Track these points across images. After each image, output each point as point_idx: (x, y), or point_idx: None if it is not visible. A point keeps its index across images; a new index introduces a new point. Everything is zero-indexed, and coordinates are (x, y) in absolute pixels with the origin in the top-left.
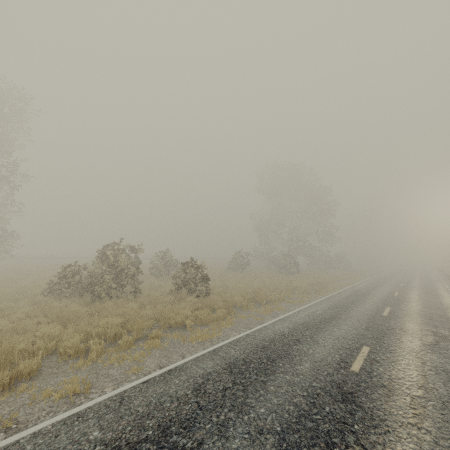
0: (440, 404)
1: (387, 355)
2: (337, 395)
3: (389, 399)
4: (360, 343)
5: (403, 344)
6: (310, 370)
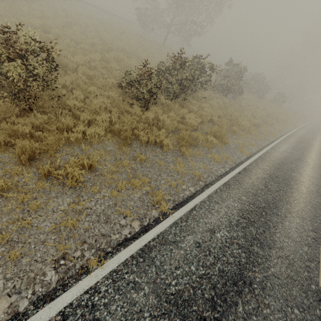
0: None
1: None
2: None
3: None
4: None
5: None
6: None
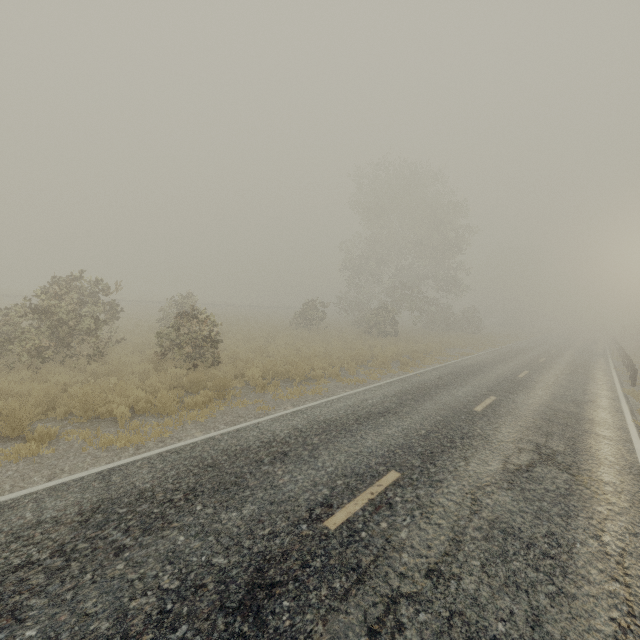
0: (440, 621)
1: (419, 492)
2: (237, 591)
3: (342, 604)
4: (390, 464)
5: (467, 470)
6: (242, 524)
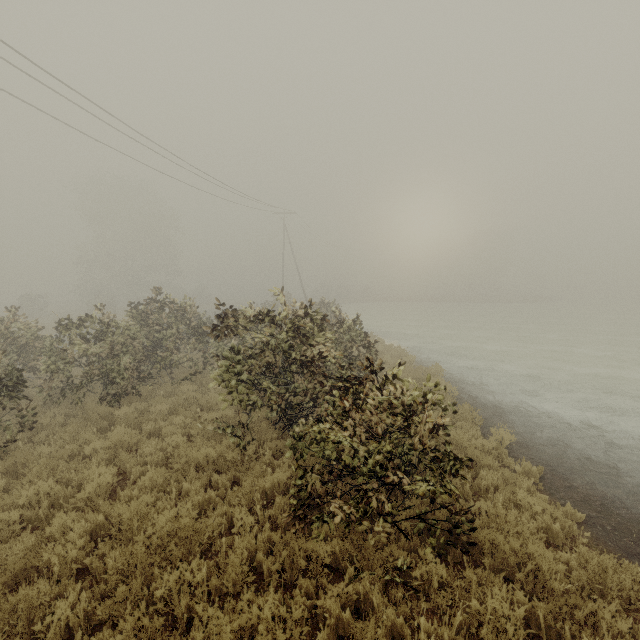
0: None
1: None
2: None
3: None
4: None
5: None
6: None
